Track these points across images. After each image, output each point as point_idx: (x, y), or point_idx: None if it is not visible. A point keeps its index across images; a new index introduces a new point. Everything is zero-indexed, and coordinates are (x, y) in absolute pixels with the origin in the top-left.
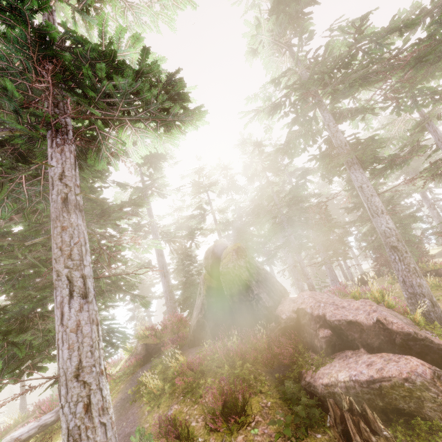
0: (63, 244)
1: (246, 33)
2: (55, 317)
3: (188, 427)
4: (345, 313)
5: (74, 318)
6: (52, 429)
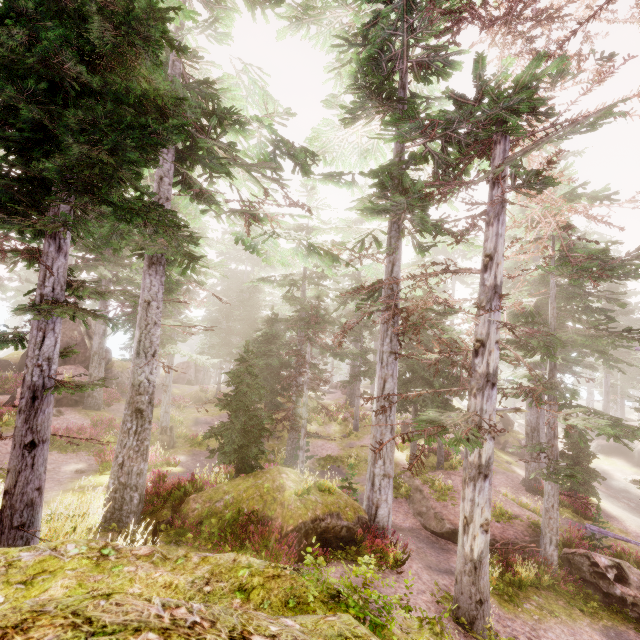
0: None
1: None
2: None
3: None
4: None
5: None
6: None
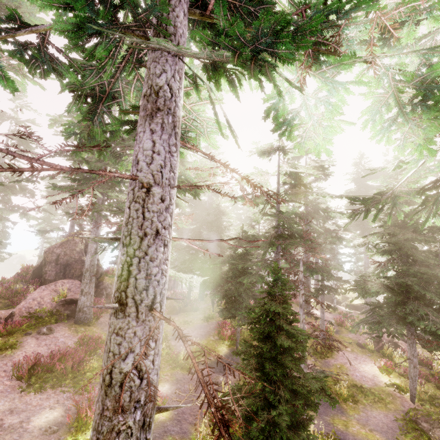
0: None
1: (51, 120)
2: None
3: None
4: (35, 294)
5: None
6: None
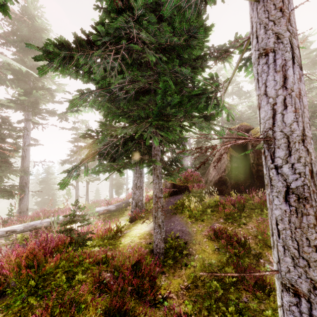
0: (284, 5)
1: None
2: (267, 83)
3: (246, 239)
4: None
5: (296, 85)
6: (114, 214)
